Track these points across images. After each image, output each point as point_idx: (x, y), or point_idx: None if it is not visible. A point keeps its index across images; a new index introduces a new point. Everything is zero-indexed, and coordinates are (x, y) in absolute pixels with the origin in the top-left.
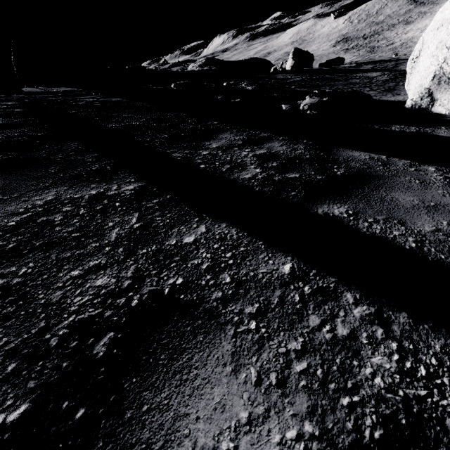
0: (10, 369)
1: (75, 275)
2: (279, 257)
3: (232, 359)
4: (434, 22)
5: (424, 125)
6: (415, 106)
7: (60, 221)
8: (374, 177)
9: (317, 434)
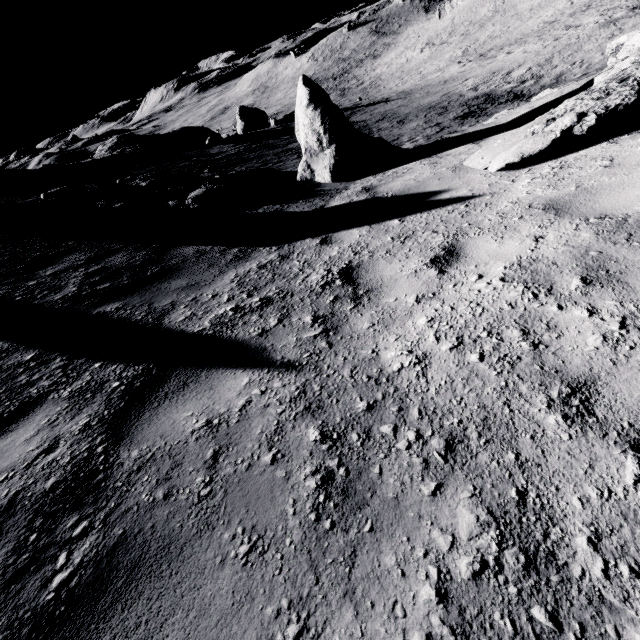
0: None
1: None
2: (30, 352)
3: None
4: (297, 98)
5: (289, 201)
6: (303, 178)
7: None
8: (176, 270)
9: None
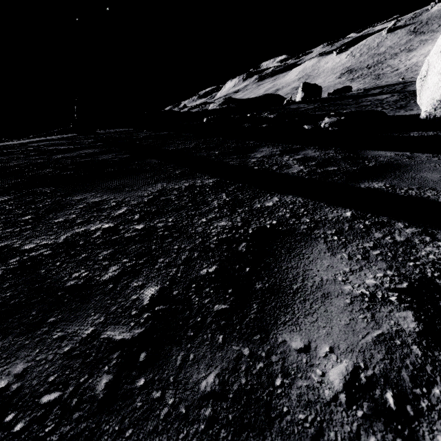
0: (196, 255)
1: (204, 221)
2: (340, 209)
3: (328, 251)
4: (436, 46)
5: None
6: (430, 116)
7: (175, 199)
8: (402, 165)
9: (396, 275)
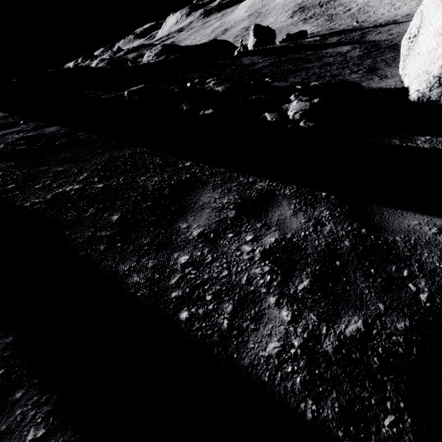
0: None
1: None
2: None
3: None
4: None
5: None
6: (423, 99)
7: None
8: None
9: None
